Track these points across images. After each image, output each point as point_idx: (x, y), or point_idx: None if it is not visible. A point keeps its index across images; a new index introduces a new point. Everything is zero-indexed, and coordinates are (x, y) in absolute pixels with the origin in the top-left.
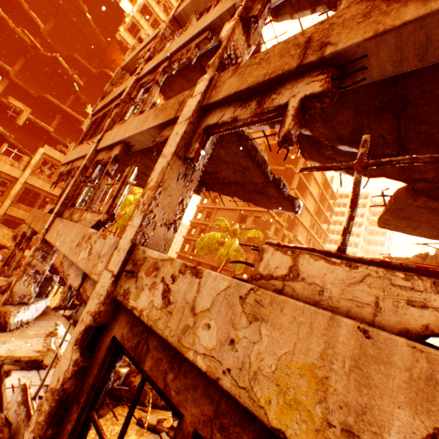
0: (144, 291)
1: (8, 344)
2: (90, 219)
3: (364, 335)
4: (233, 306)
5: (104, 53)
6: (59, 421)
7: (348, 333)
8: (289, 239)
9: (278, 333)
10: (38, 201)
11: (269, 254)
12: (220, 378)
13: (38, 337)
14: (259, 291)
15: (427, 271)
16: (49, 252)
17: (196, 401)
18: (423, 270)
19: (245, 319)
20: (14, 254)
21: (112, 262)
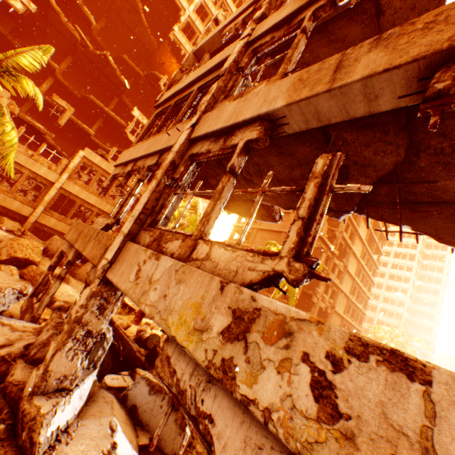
0: None
1: None
2: (228, 262)
3: None
4: None
5: (153, 55)
6: None
7: None
8: (339, 269)
9: None
10: (72, 209)
11: None
12: None
13: None
14: None
15: None
16: (110, 300)
17: None
18: None
19: None
20: (46, 280)
21: None
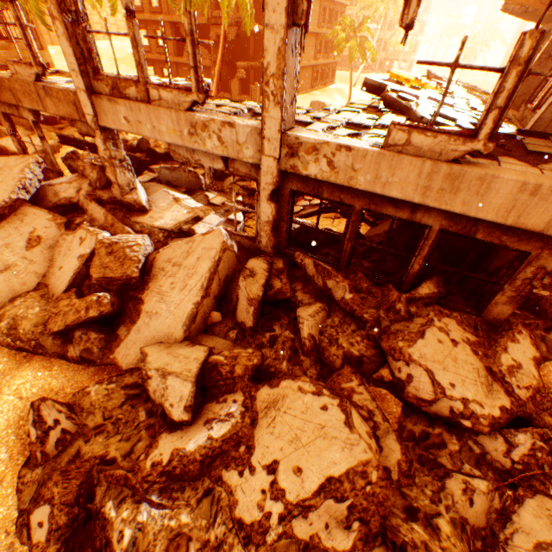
0: (310, 165)
1: (166, 218)
2: (173, 100)
3: (434, 166)
4: (377, 164)
5: None
6: (275, 230)
7: (428, 166)
8: None
9: (401, 171)
10: None
11: (394, 133)
12: (374, 192)
13: (173, 206)
14: (391, 156)
15: (462, 135)
16: (115, 139)
17: (360, 201)
18: (461, 135)
19: (385, 169)
20: (25, 146)
21: (266, 150)
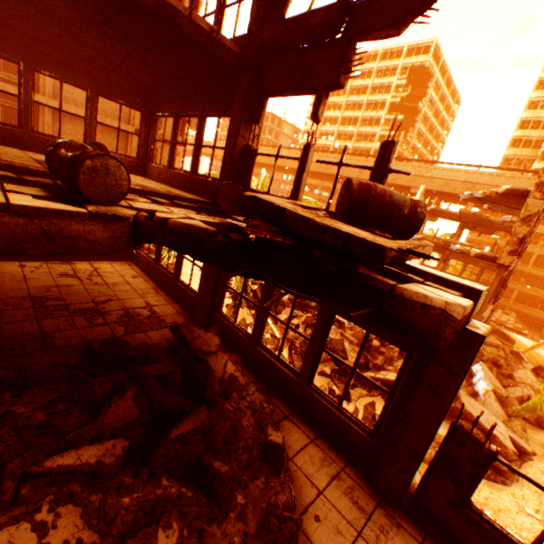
0: None
1: None
2: None
3: None
4: None
5: None
6: None
7: None
8: None
9: None
10: None
11: None
12: None
13: None
14: None
15: None
16: None
17: None
18: None
19: None
20: None
21: None
